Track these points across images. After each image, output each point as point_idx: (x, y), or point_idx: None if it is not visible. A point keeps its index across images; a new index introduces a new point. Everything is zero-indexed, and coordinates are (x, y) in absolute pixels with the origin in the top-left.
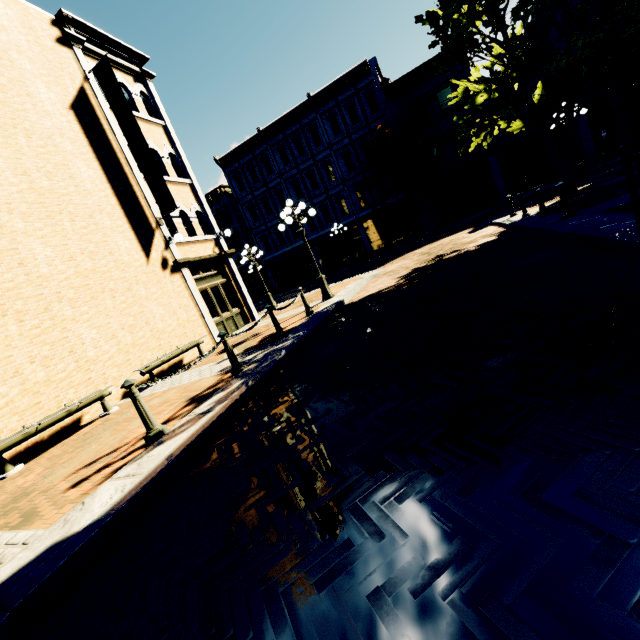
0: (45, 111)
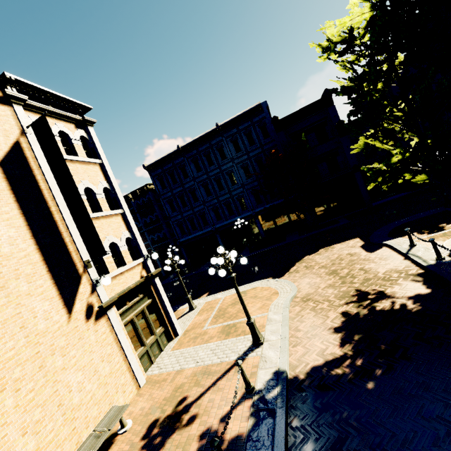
0: None
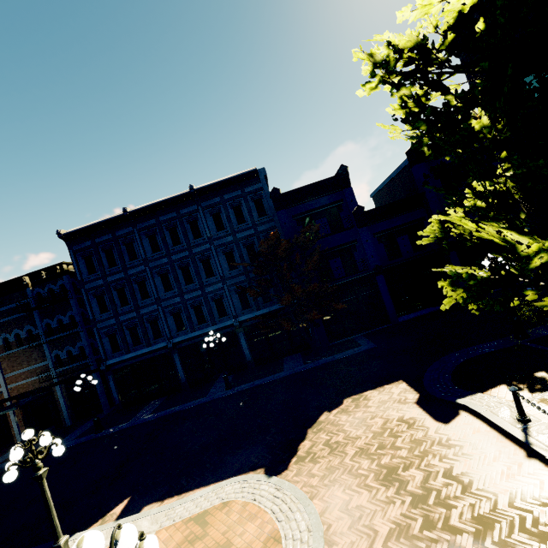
0: None
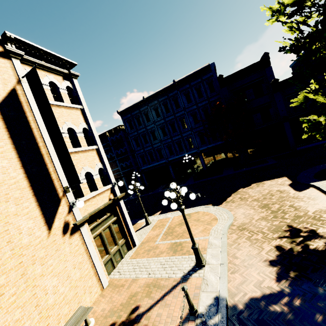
0: None
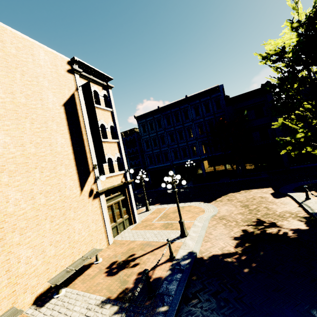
0: (48, 107)
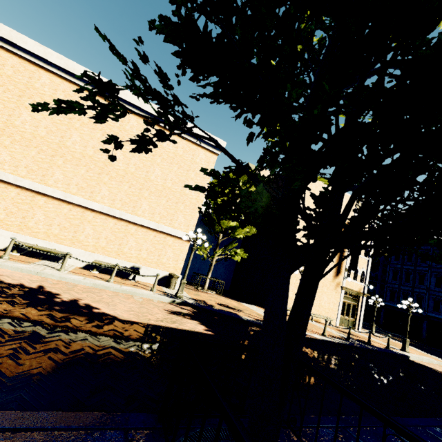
0: None
